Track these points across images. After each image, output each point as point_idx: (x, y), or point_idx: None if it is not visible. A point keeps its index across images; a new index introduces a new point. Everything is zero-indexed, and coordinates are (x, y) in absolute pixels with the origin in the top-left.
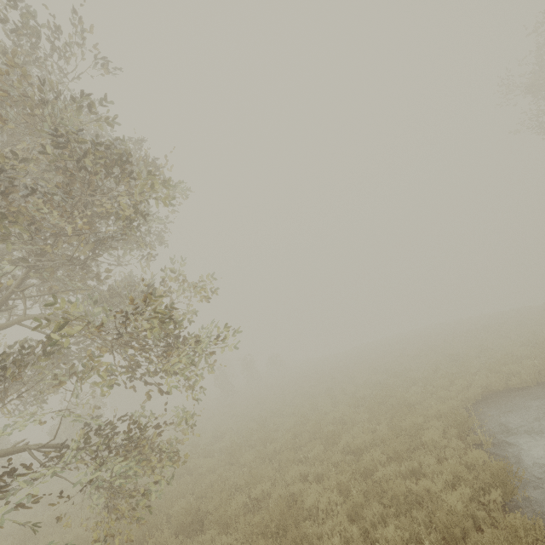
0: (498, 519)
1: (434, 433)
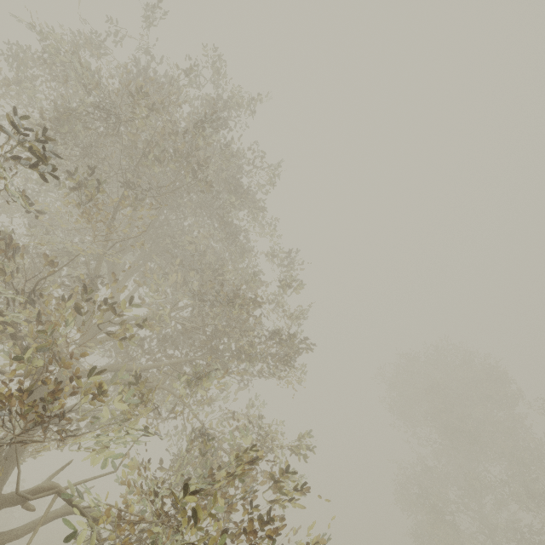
0: None
1: None
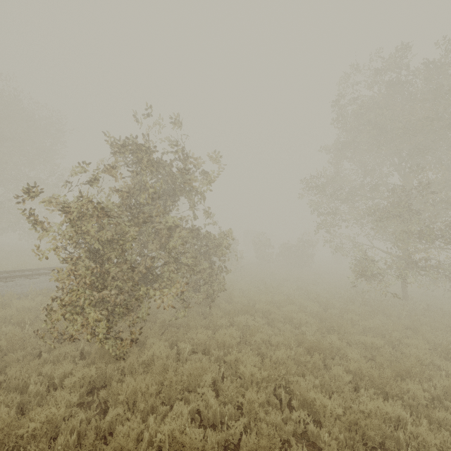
0: None
1: None
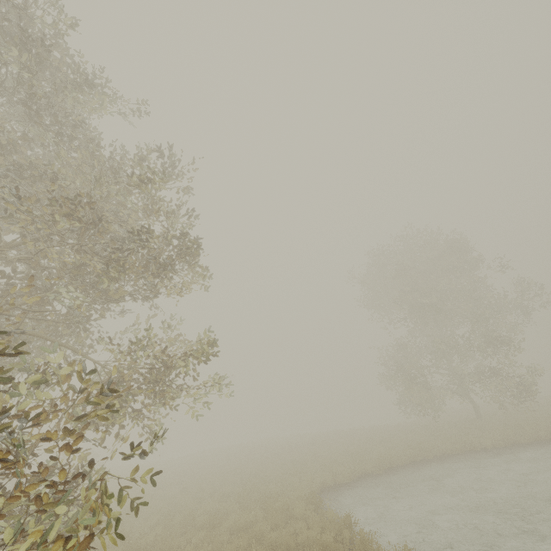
0: (347, 549)
1: (302, 508)
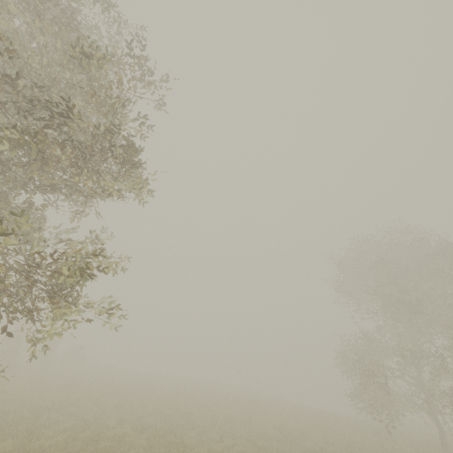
0: None
1: None
